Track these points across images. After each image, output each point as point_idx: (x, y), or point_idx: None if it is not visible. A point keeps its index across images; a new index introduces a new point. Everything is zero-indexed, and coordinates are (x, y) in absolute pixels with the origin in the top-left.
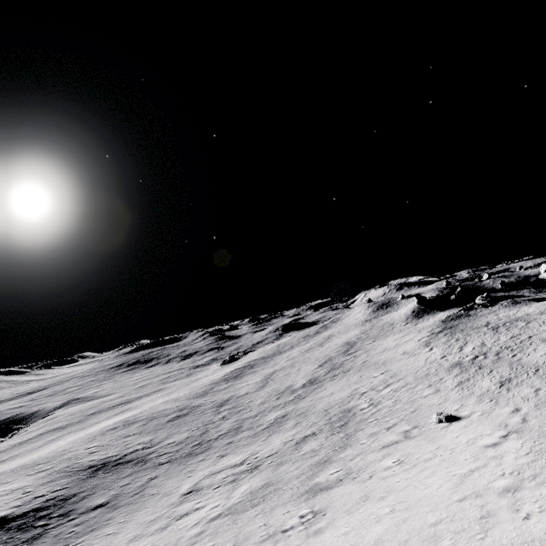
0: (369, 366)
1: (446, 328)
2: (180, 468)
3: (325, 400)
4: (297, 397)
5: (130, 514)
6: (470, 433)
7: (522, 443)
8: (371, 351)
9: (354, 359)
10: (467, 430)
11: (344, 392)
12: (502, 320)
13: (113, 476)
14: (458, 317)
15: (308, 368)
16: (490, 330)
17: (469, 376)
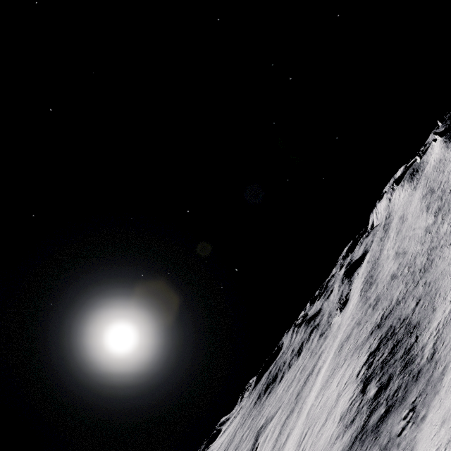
0: None
1: None
2: (433, 269)
3: None
4: (443, 216)
5: (444, 277)
6: None
7: None
8: None
9: (447, 181)
10: None
11: None
12: None
13: (395, 313)
14: None
15: (421, 220)
16: None
17: None
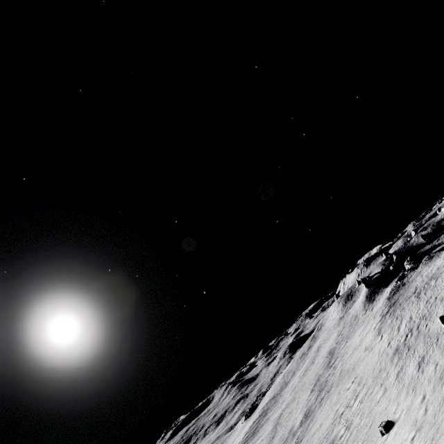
0: (344, 376)
1: (391, 305)
2: None
3: (316, 436)
4: (296, 441)
5: None
6: (396, 443)
7: (418, 443)
8: (344, 356)
9: (334, 371)
10: (395, 439)
11: (328, 419)
12: (424, 281)
13: None
14: (397, 289)
15: (304, 398)
16: (415, 298)
17: (402, 363)
